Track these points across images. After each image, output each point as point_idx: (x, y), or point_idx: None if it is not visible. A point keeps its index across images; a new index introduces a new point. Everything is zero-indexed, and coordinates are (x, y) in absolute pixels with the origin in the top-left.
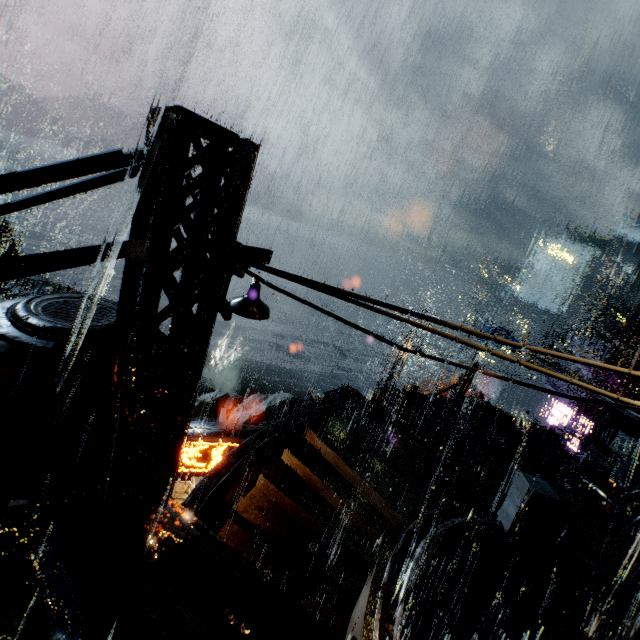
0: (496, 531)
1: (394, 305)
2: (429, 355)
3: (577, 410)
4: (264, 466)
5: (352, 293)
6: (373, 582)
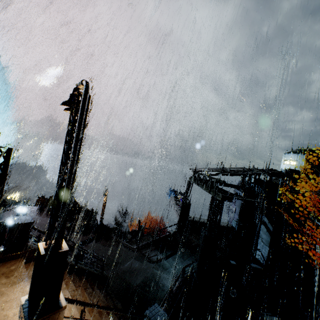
0: None
1: None
2: None
3: None
4: None
5: None
6: None
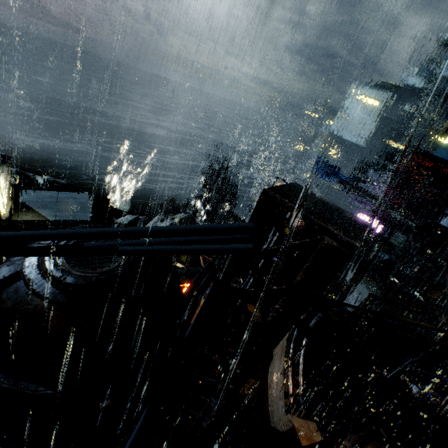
0: (343, 313)
1: (442, 329)
2: (444, 344)
3: (373, 218)
4: (205, 294)
5: (412, 322)
6: (285, 356)
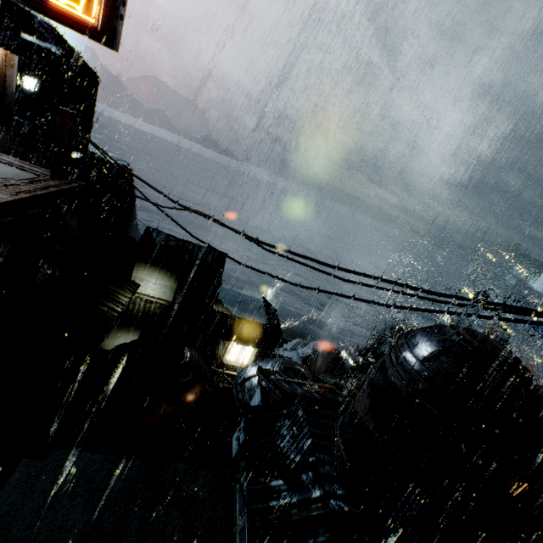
0: None
1: None
2: None
3: None
4: None
5: None
6: None
